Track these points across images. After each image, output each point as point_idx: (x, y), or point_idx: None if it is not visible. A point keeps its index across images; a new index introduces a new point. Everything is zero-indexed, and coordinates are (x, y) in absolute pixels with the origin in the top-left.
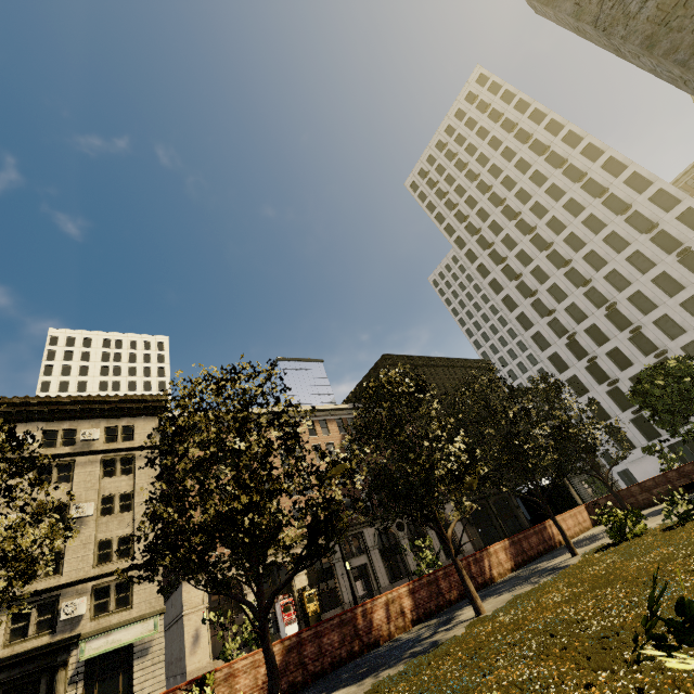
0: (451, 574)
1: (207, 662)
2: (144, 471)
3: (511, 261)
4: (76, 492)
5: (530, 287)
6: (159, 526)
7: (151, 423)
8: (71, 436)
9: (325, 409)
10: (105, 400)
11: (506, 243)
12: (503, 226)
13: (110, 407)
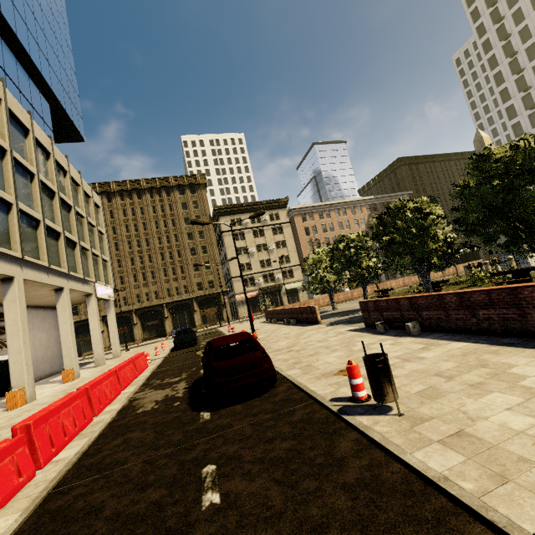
0: (416, 277)
1: (319, 295)
2: (287, 232)
3: (526, 73)
4: (267, 240)
5: (534, 100)
6: (296, 253)
7: (284, 212)
8: (258, 218)
9: (361, 200)
10: (266, 203)
11: (530, 52)
12: (533, 33)
13: (268, 205)
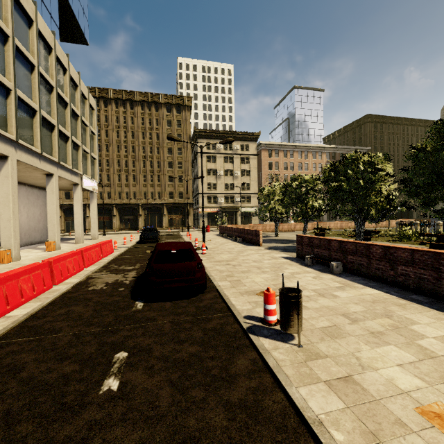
0: (352, 223)
1: (268, 222)
2: (252, 163)
3: None
4: (234, 167)
5: None
6: (257, 183)
7: (254, 145)
8: (231, 146)
9: (323, 147)
10: (240, 134)
11: None
12: None
13: (242, 136)
